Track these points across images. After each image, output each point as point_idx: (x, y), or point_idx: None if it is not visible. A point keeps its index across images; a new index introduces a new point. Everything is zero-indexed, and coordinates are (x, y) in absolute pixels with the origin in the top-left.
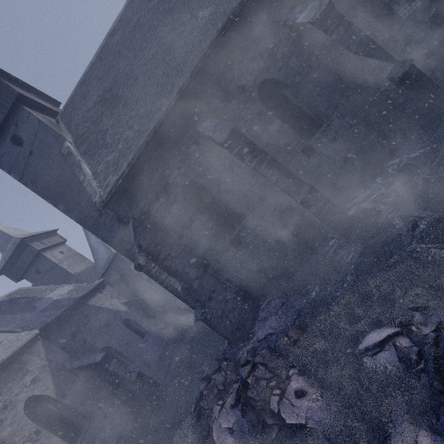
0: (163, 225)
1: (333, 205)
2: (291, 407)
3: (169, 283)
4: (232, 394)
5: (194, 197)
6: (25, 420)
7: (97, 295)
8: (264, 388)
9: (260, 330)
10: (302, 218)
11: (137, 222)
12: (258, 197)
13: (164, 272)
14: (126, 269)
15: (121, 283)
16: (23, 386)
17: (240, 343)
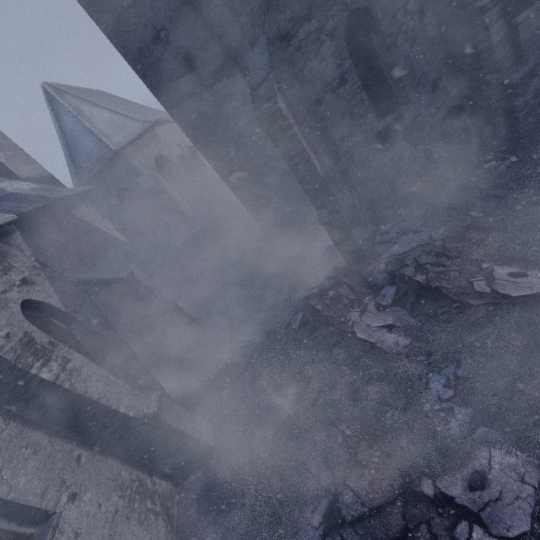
0: (302, 72)
1: (538, 103)
2: (513, 284)
3: (310, 156)
4: (371, 302)
5: (351, 45)
6: (28, 326)
7: (82, 207)
8: (457, 277)
9: (390, 249)
10: (463, 129)
11: (270, 45)
12: (433, 77)
13: (304, 139)
14: (129, 182)
15: (116, 202)
16: (10, 283)
17: (364, 261)
